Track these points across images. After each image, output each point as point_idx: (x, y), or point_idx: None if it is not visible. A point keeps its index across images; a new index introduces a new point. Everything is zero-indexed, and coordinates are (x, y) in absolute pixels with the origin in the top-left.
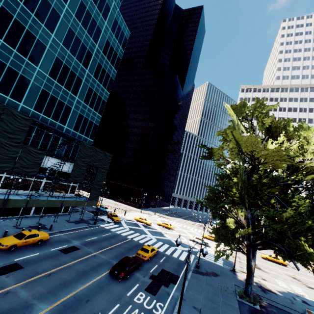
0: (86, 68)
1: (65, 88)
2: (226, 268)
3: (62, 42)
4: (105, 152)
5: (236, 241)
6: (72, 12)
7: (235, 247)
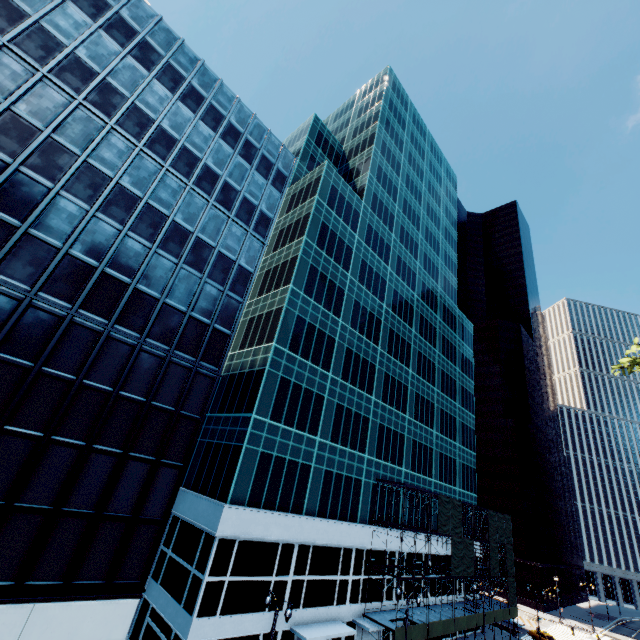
0: (456, 402)
1: (449, 438)
2: None
3: (440, 390)
4: (505, 515)
5: None
6: (440, 352)
7: None
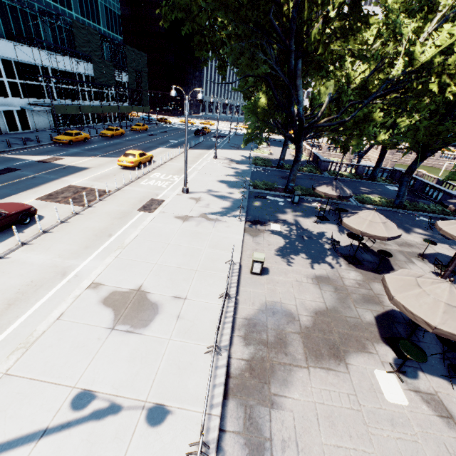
0: None
1: None
2: None
3: None
4: (141, 53)
5: None
6: None
7: None
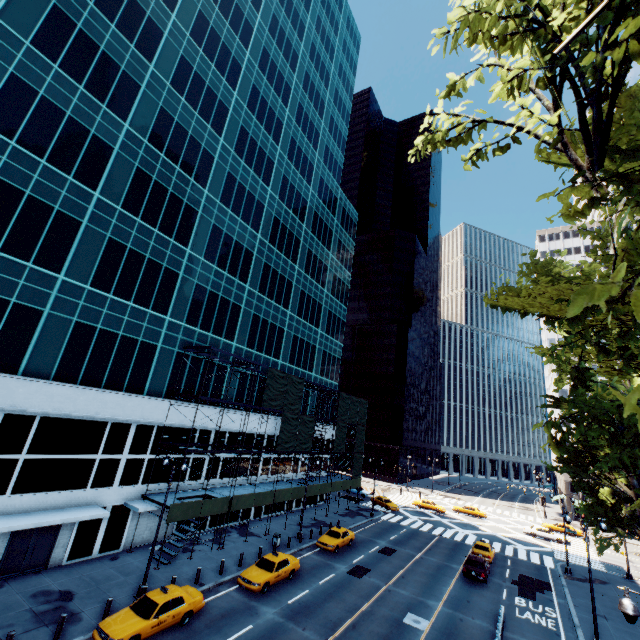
0: (324, 288)
1: (309, 323)
2: (615, 574)
3: (303, 270)
4: (361, 400)
5: (624, 522)
6: (309, 229)
7: (625, 532)
